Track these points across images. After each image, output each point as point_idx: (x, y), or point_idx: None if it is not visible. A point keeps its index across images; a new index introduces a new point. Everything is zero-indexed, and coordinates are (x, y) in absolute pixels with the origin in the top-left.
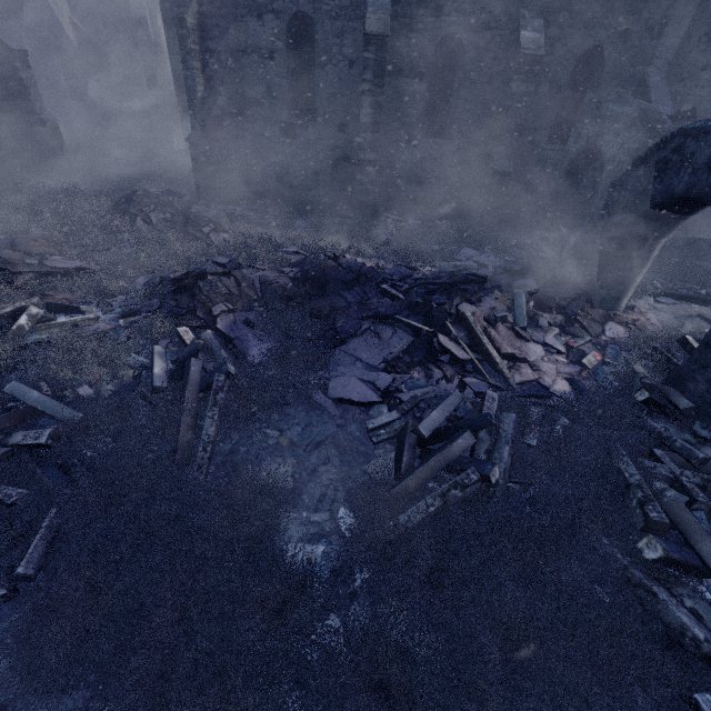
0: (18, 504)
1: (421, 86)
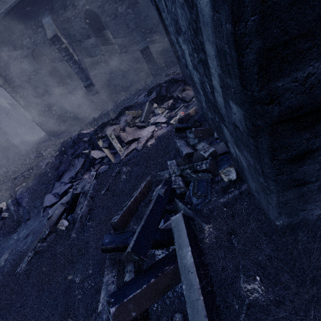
0: None
1: (92, 40)
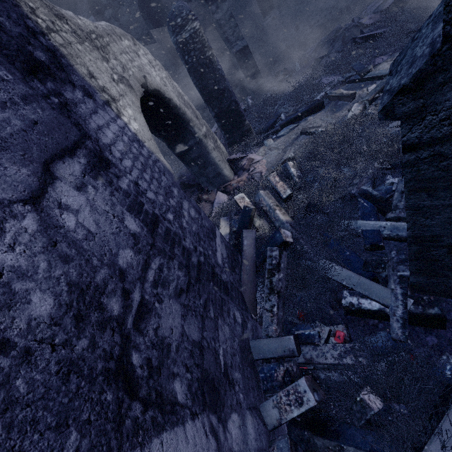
0: None
1: None
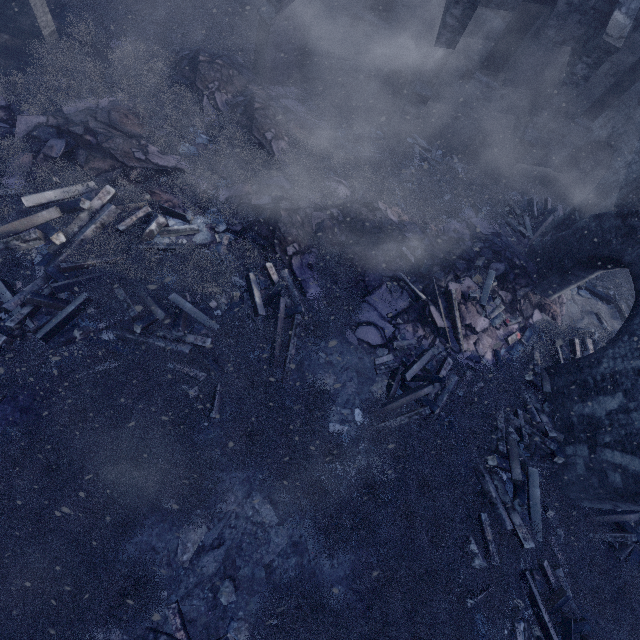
0: (203, 381)
1: (500, 25)
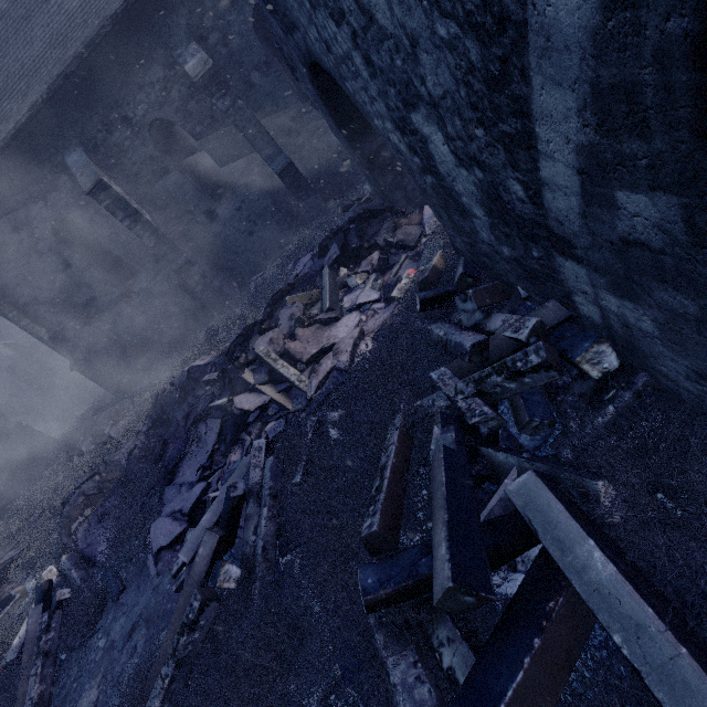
0: None
1: (173, 176)
